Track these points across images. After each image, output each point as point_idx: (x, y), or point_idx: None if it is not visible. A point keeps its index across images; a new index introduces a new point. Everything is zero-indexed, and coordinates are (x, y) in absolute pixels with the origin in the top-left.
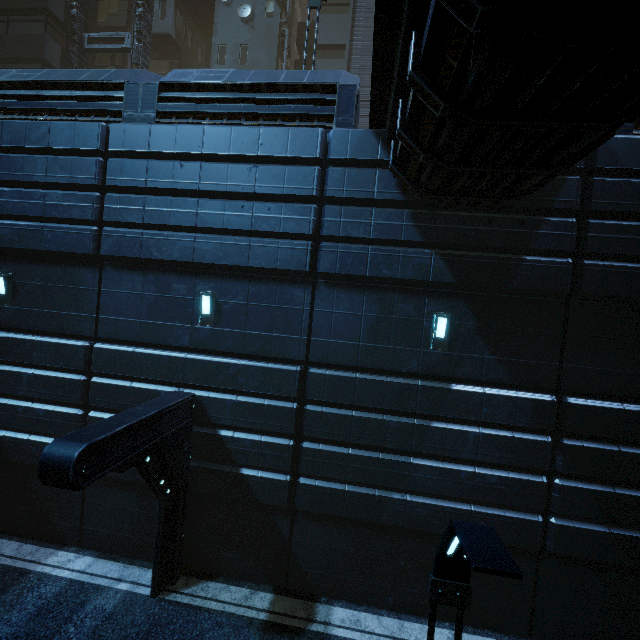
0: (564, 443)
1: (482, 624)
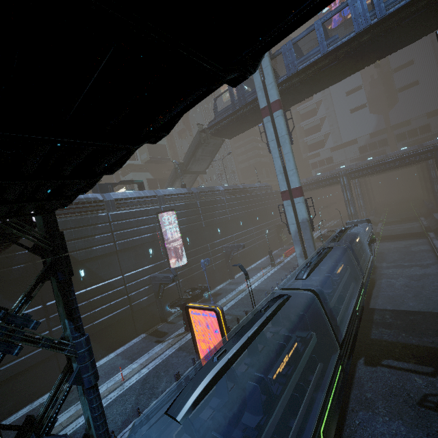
0: (50, 317)
1: (44, 392)
